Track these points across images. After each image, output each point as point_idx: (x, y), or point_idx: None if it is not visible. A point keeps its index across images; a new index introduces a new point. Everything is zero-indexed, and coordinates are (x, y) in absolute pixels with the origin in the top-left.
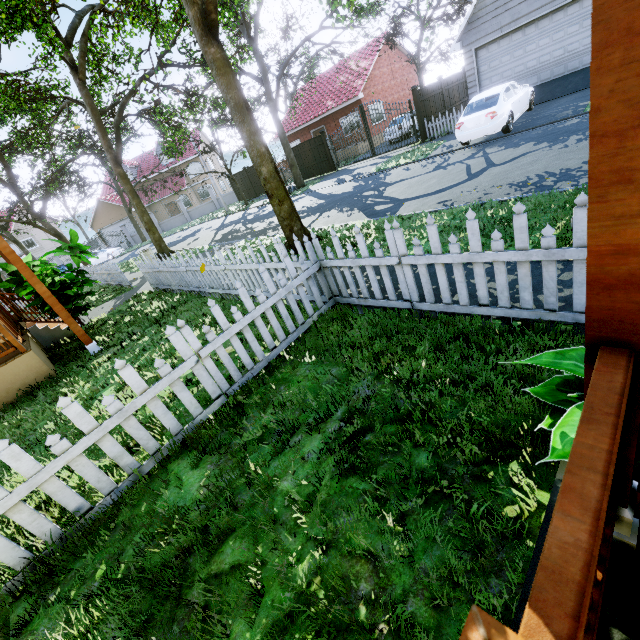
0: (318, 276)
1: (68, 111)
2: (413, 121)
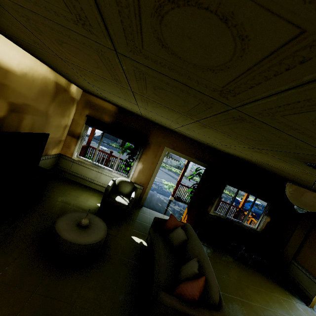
0: None
1: None
2: None
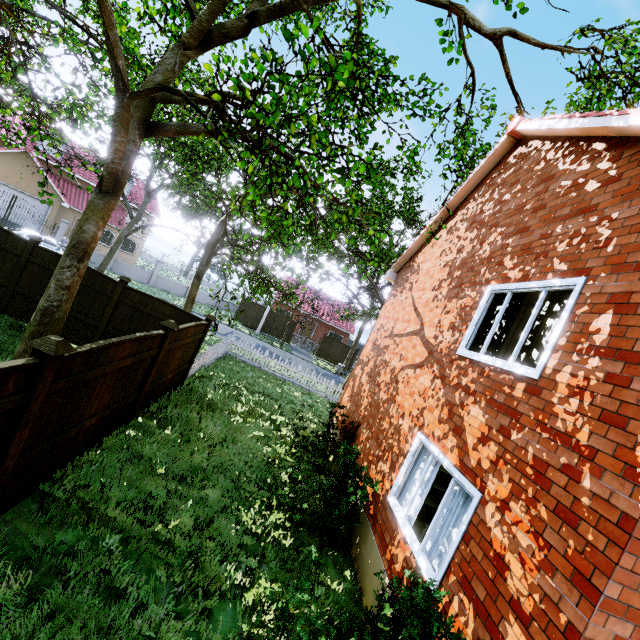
0: None
1: (347, 260)
2: None
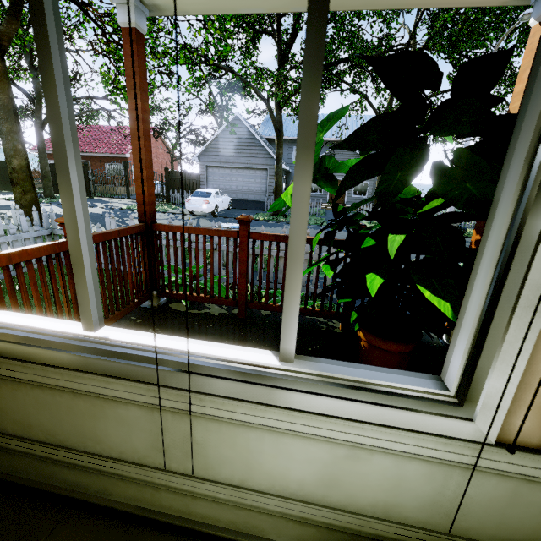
0: (47, 239)
1: None
2: (163, 187)
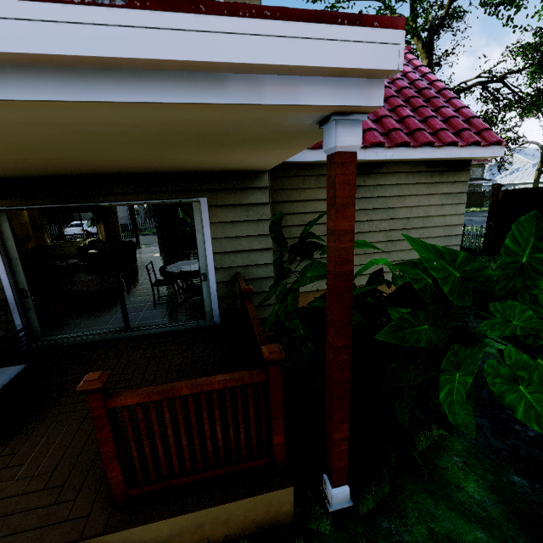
0: None
1: None
2: None
